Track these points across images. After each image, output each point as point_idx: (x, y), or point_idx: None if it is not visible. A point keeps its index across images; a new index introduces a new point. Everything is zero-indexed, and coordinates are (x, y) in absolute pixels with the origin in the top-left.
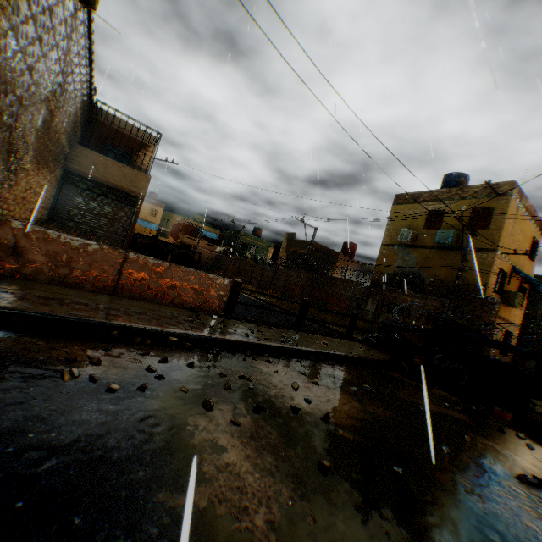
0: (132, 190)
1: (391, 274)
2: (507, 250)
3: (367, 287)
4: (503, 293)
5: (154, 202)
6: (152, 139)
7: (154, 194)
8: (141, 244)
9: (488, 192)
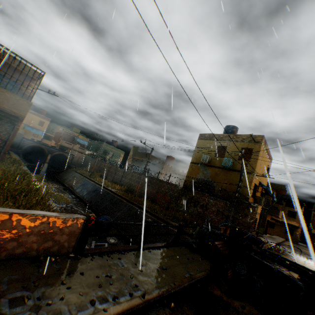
0: (14, 111)
1: (196, 181)
2: (258, 173)
3: (182, 189)
4: (255, 197)
5: (43, 116)
6: (39, 75)
7: (44, 111)
8: (27, 146)
9: (250, 140)
